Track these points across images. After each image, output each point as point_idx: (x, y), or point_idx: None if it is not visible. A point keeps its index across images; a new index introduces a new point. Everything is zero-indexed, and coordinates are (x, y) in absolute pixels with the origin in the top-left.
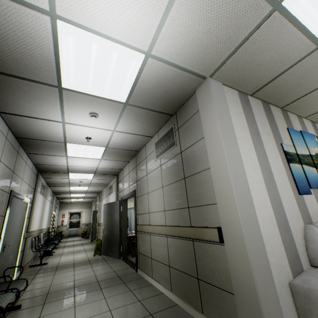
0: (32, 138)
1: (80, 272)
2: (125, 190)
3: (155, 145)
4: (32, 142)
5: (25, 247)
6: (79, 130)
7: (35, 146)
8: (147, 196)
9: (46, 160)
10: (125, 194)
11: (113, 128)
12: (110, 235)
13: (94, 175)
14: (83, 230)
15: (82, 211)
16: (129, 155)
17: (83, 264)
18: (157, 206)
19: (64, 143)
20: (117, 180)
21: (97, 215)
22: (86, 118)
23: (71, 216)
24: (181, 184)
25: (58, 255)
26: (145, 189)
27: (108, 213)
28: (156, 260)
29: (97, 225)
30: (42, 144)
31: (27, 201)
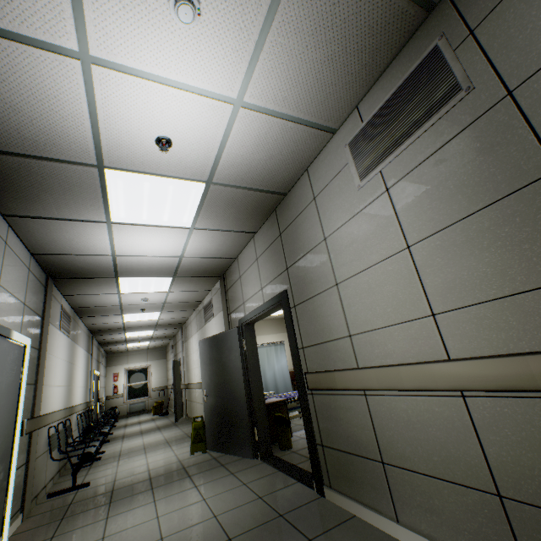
0: (1, 152)
1: (170, 507)
2: (251, 301)
3: (349, 147)
4: (7, 170)
5: (29, 454)
6: (136, 103)
7: (18, 185)
8: (336, 292)
9: (59, 238)
10: (253, 309)
11: (237, 92)
12: (224, 405)
13: (172, 281)
14: (156, 401)
15: (150, 365)
16: (260, 211)
17: (172, 479)
18: (387, 311)
19: (98, 169)
20: (223, 286)
21: (181, 370)
22: (157, 30)
23: (130, 376)
24: (535, 197)
25: (112, 459)
26: (322, 277)
27: (212, 359)
28: (409, 469)
29: (183, 388)
30: (38, 177)
31: (22, 343)
